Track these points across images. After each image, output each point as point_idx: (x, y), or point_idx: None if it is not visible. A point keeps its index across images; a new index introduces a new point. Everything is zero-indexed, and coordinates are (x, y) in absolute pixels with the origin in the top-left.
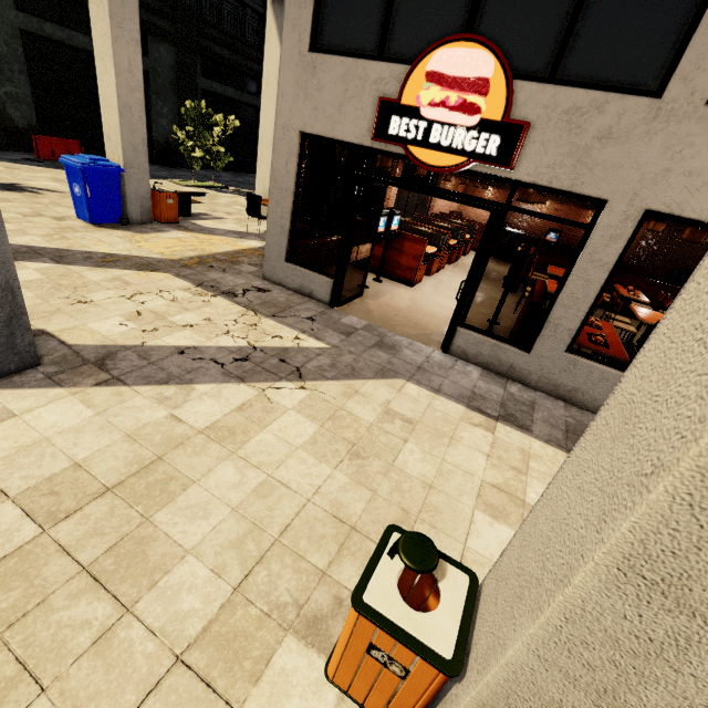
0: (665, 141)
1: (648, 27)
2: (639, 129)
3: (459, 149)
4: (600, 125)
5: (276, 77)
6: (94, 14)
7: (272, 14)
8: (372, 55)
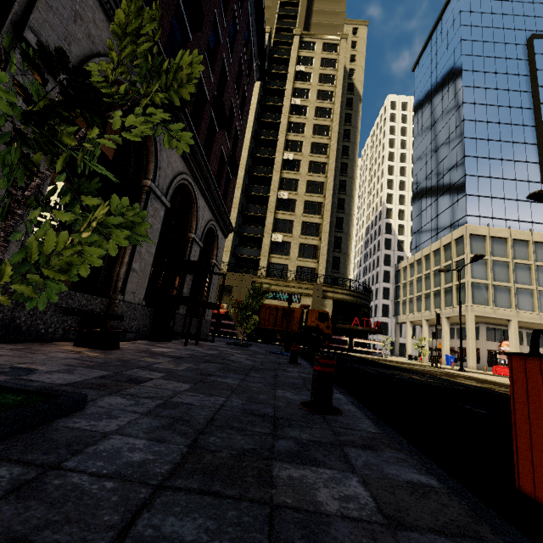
0: (525, 349)
1: (519, 340)
2: (523, 348)
3: (509, 350)
4: (520, 348)
5: (427, 333)
6: (445, 334)
7: (425, 323)
8: (494, 341)
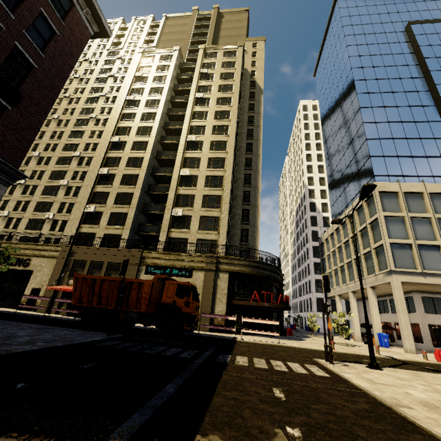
0: None
1: None
2: None
3: None
4: None
5: (356, 307)
6: (373, 307)
7: (352, 295)
8: (435, 313)
